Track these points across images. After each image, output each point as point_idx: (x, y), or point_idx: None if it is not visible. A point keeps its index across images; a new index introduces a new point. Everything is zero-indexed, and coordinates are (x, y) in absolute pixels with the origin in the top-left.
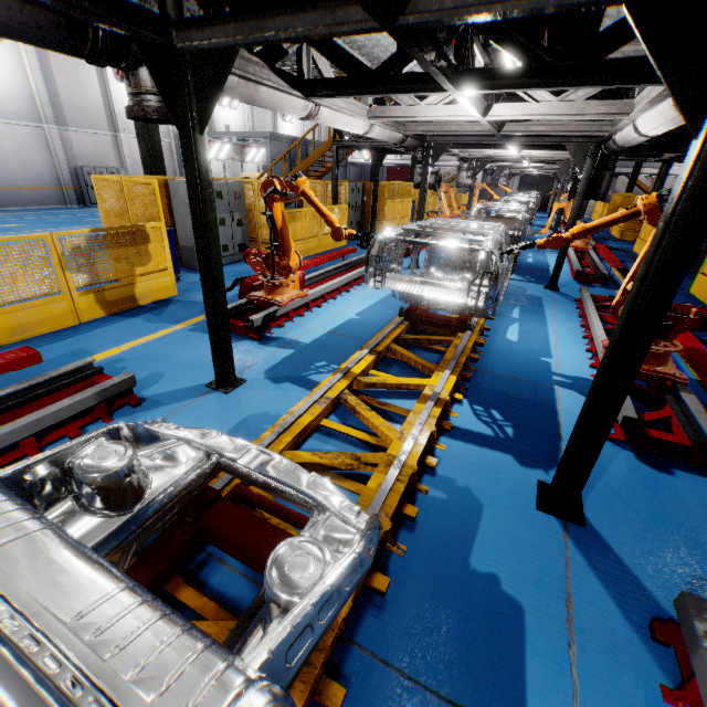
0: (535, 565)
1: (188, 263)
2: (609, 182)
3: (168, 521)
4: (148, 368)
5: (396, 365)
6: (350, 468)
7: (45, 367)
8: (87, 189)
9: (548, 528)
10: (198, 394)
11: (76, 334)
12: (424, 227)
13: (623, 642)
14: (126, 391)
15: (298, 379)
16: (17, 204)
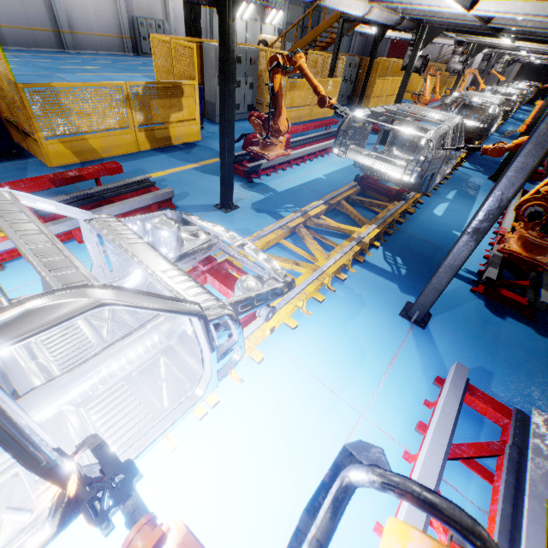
0: (383, 338)
1: (210, 116)
2: None
3: (191, 266)
4: (180, 188)
5: (341, 215)
6: (292, 269)
7: (121, 177)
8: (140, 40)
9: (401, 325)
10: (209, 210)
11: (137, 158)
12: (390, 110)
13: (415, 380)
14: (168, 200)
15: (272, 213)
16: (91, 49)
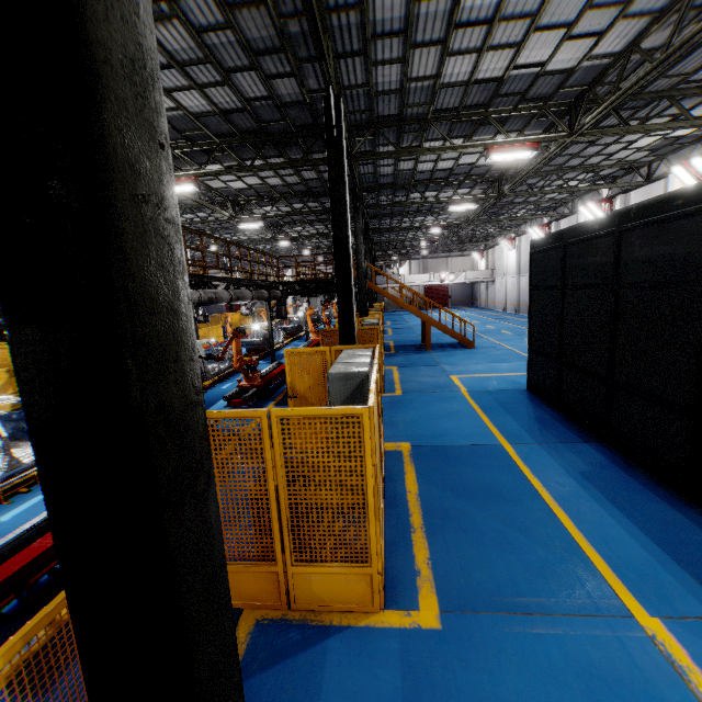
0: None
1: None
2: (285, 311)
3: None
4: None
5: None
6: None
7: None
8: None
9: None
10: None
11: None
12: None
13: None
14: None
15: None
16: None
